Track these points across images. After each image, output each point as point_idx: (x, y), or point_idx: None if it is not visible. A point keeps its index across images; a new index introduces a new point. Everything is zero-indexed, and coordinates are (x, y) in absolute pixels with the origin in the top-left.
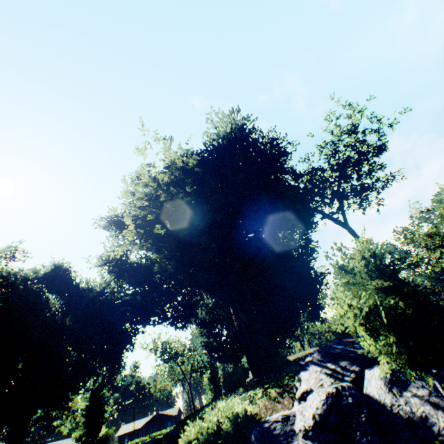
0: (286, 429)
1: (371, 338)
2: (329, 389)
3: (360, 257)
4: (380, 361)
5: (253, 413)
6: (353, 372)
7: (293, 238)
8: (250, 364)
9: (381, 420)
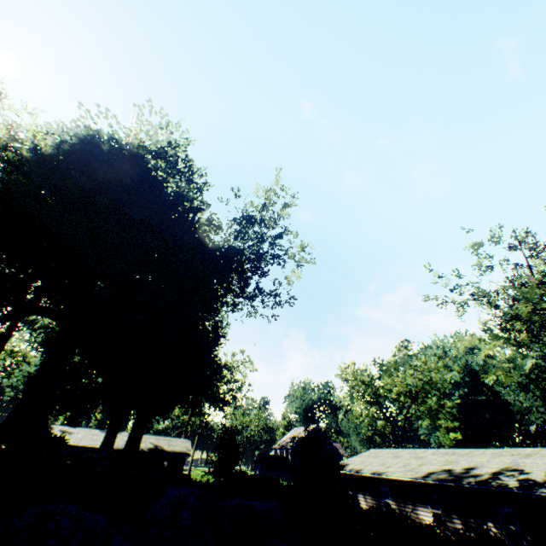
0: None
1: None
2: None
3: None
4: None
5: None
6: None
7: None
8: None
9: None
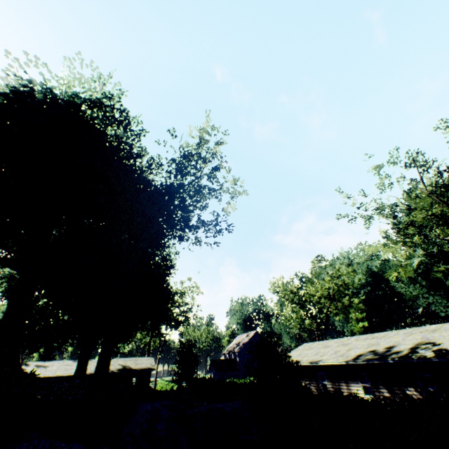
0: None
1: None
2: None
3: None
4: None
5: None
6: None
7: None
8: None
9: None
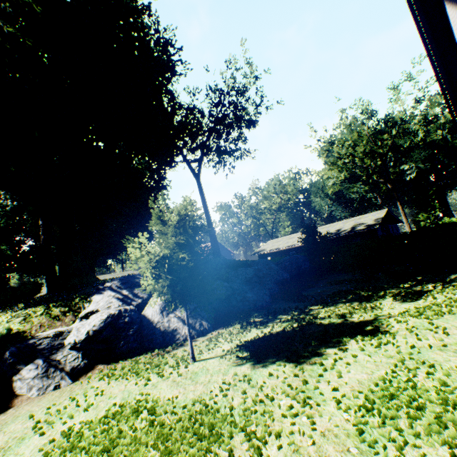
0: (55, 343)
1: (154, 280)
2: (114, 311)
3: (176, 214)
4: (153, 297)
5: (22, 330)
6: (142, 299)
7: (151, 168)
8: (48, 281)
9: (146, 333)
